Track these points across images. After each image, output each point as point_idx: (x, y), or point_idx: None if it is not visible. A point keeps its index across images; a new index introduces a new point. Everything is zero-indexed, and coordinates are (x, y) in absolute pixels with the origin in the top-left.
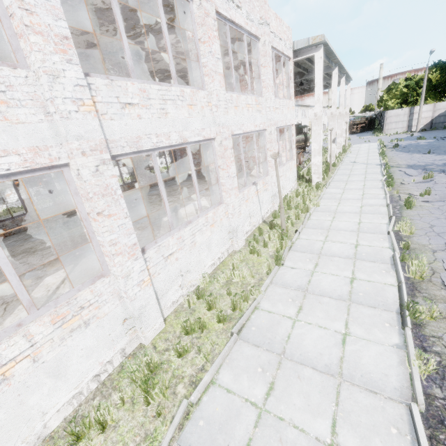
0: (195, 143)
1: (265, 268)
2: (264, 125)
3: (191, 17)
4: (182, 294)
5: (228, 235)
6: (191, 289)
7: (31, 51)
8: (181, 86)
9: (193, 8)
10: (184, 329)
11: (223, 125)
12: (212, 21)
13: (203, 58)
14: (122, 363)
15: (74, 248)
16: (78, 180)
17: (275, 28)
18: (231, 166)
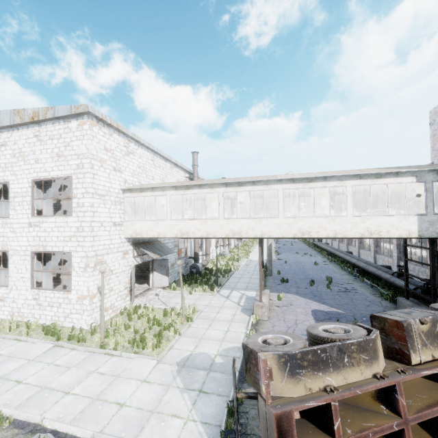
0: None
1: None
2: None
3: None
4: None
5: None
6: None
7: None
8: None
9: None
10: None
11: None
12: None
13: None
14: None
15: None
16: None
17: None
18: None
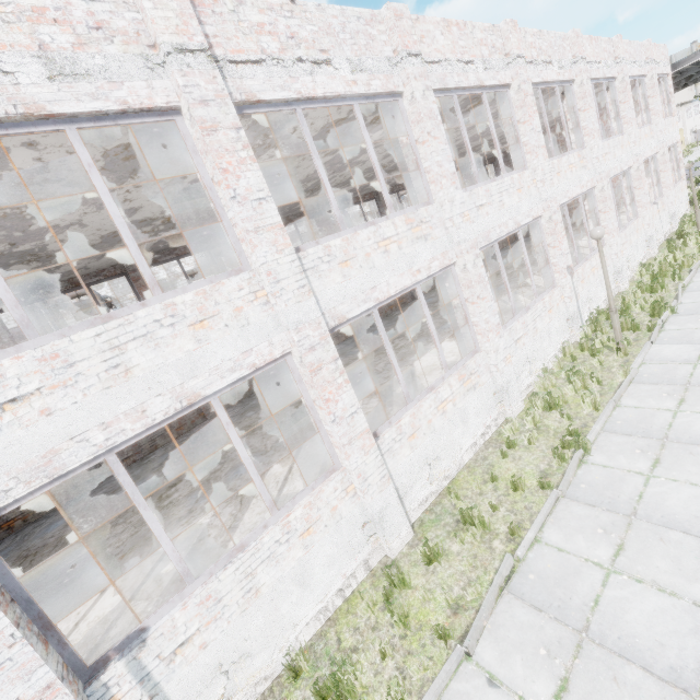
0: (623, 172)
1: (695, 252)
2: (656, 149)
3: (614, 90)
4: (629, 275)
5: (645, 243)
6: (632, 274)
7: (592, 140)
8: (615, 136)
9: (615, 84)
10: (651, 277)
11: (638, 155)
12: (628, 86)
13: (623, 113)
14: (615, 297)
15: (512, 276)
16: (599, 193)
17: (655, 56)
18: (644, 185)
